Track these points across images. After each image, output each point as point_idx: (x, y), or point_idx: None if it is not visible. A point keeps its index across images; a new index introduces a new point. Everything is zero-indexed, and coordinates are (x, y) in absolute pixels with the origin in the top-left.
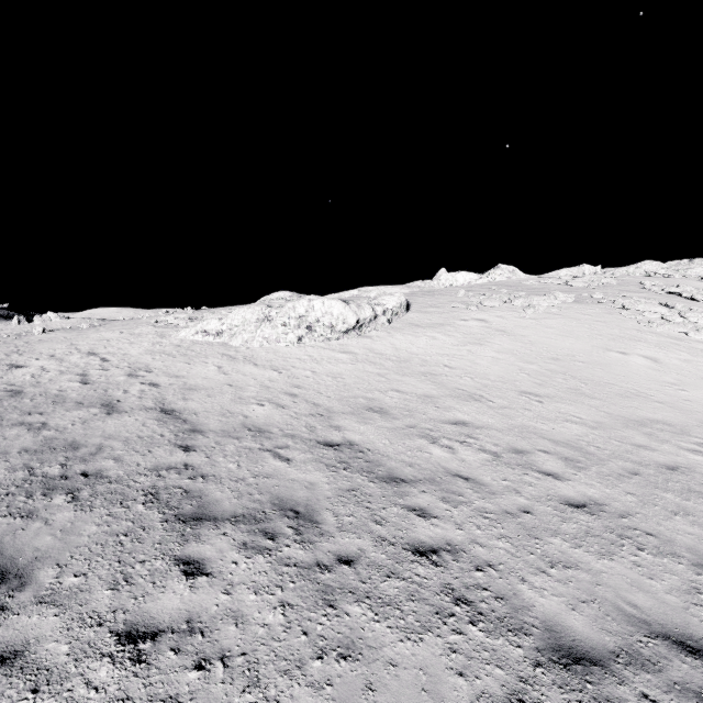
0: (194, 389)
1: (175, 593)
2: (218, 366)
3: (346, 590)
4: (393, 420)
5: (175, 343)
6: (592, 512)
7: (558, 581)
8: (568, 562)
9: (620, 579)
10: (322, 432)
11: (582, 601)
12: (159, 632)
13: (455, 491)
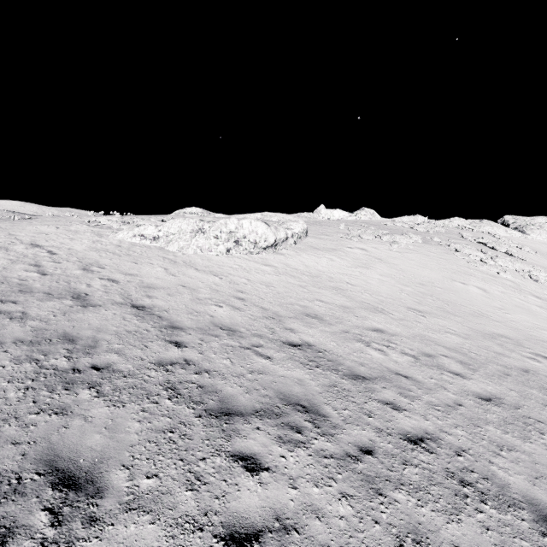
0: (153, 287)
1: (250, 490)
2: (164, 268)
3: (382, 478)
4: (330, 325)
5: (114, 243)
6: (498, 404)
7: (512, 462)
8: (508, 446)
9: (545, 458)
10: (281, 333)
11: (535, 477)
12: (258, 532)
13: (405, 387)
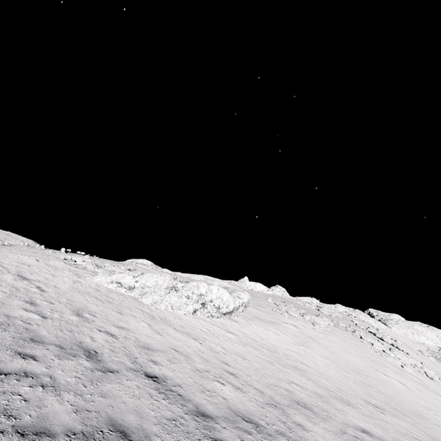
0: (151, 349)
1: None
2: (147, 323)
3: None
4: (325, 420)
5: (93, 286)
6: None
7: None
8: None
9: None
10: (297, 431)
11: None
12: None
13: None
